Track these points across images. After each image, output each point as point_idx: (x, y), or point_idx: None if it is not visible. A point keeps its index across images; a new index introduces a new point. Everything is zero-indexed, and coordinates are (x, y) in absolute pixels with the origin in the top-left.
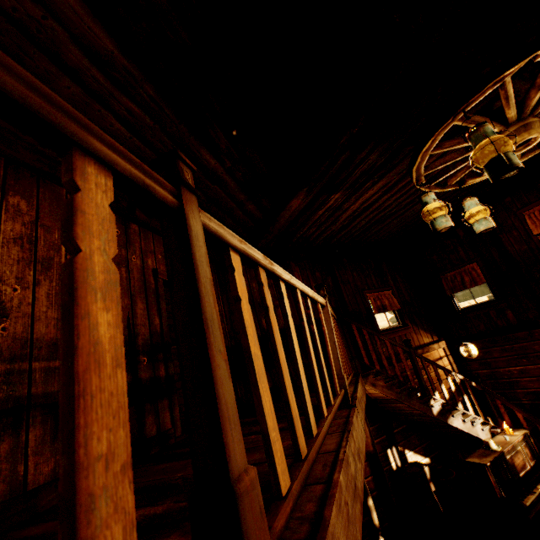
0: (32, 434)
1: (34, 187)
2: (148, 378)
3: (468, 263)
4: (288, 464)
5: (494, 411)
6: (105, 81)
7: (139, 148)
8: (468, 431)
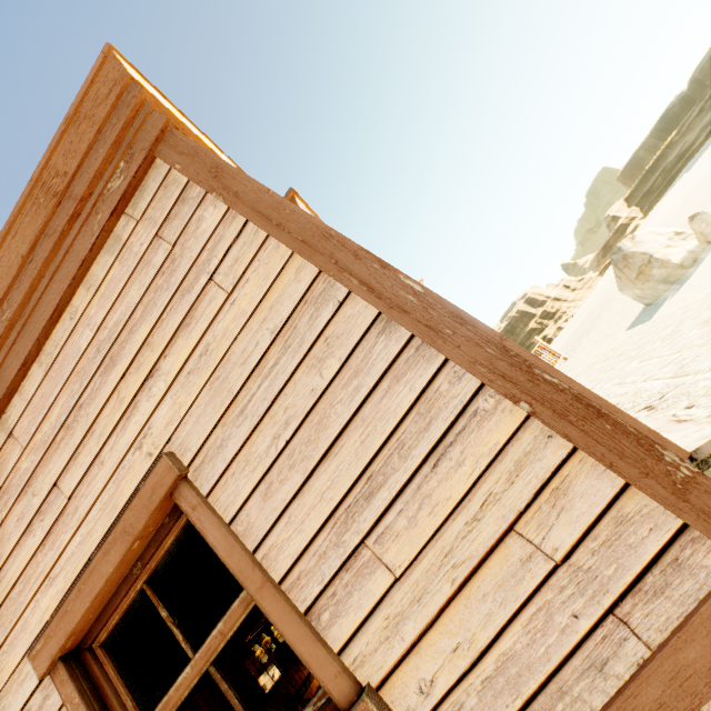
0: None
1: None
2: None
3: None
4: None
5: None
6: None
7: None
8: None
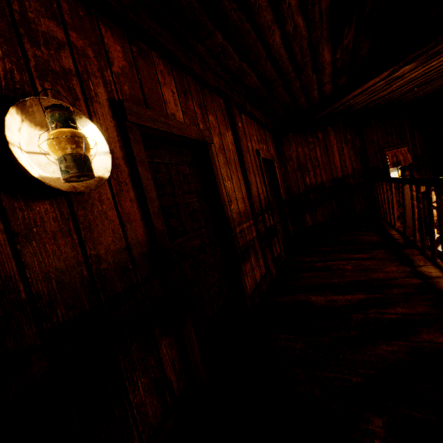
0: (252, 260)
1: (211, 103)
2: (269, 226)
3: None
4: (418, 281)
5: None
6: (294, 5)
7: (280, 54)
8: None
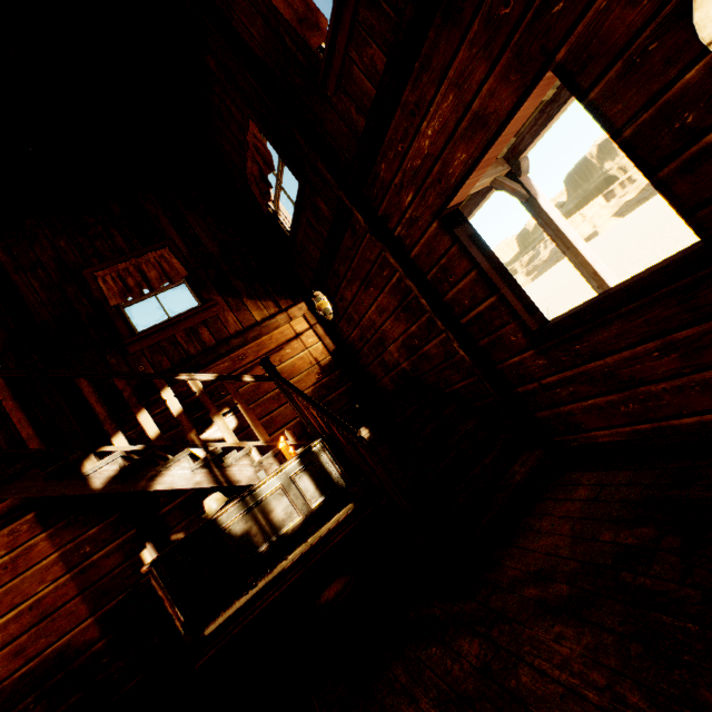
0: None
1: None
2: None
3: (247, 128)
4: None
5: (301, 414)
6: None
7: None
8: (209, 484)
